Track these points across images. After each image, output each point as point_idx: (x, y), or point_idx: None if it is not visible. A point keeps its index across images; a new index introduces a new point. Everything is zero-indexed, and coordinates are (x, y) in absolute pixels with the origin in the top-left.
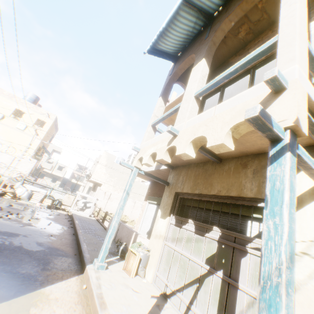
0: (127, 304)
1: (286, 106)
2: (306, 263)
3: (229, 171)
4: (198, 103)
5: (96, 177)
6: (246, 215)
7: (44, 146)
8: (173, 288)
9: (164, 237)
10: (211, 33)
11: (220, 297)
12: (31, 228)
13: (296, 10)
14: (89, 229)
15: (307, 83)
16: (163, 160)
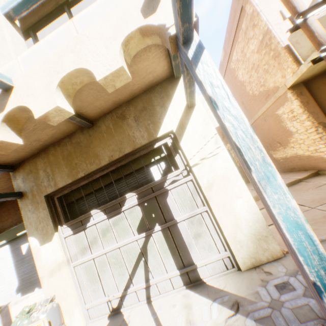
0: None
1: None
2: (206, 164)
3: (110, 131)
4: (19, 31)
5: None
6: (147, 163)
7: None
8: (120, 292)
9: (66, 261)
10: None
11: (168, 245)
12: None
13: None
14: None
15: None
16: (4, 144)
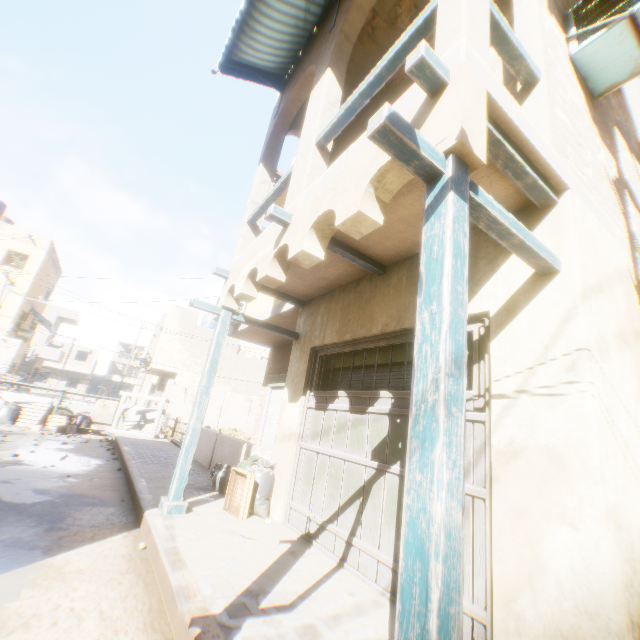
0: (229, 557)
1: (448, 115)
2: (524, 406)
3: (399, 286)
4: (325, 158)
5: (163, 360)
6: None
7: (36, 310)
8: (321, 519)
9: (297, 435)
10: (340, 17)
11: (398, 509)
12: (21, 468)
13: None
14: (154, 458)
15: (488, 76)
16: (269, 279)
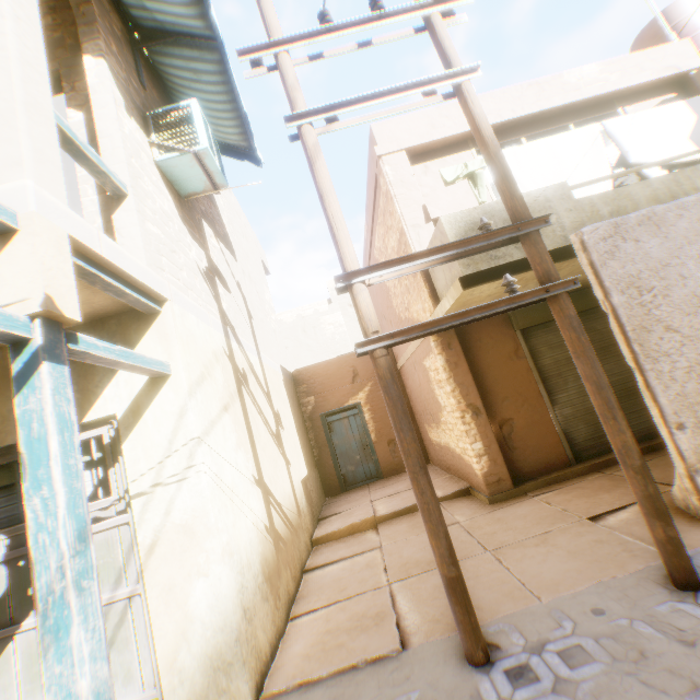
0: None
1: (27, 270)
2: (161, 497)
3: None
4: None
5: None
6: None
7: None
8: None
9: None
10: None
11: None
12: None
13: (10, 38)
14: None
15: (70, 216)
16: None
